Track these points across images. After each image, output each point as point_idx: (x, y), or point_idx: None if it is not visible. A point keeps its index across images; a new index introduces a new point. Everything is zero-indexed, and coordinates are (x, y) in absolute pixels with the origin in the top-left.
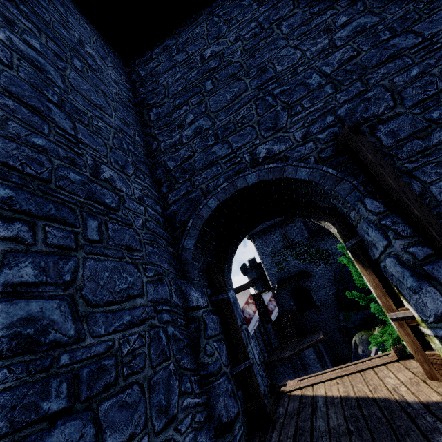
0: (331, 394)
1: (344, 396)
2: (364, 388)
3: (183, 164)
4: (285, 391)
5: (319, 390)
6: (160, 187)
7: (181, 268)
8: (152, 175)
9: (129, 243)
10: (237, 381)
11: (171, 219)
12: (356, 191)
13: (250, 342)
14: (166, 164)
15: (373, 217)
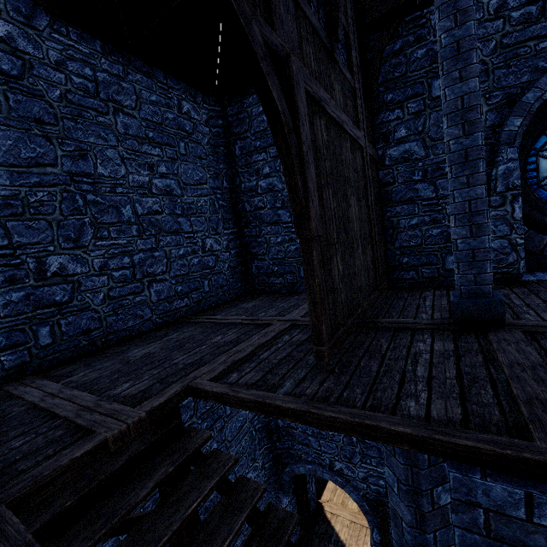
0: (340, 535)
1: (343, 543)
2: (353, 544)
3: (288, 428)
4: (324, 509)
5: (337, 525)
6: (272, 434)
7: (280, 486)
8: (268, 428)
9: (258, 506)
10: (299, 523)
11: (277, 457)
12: (373, 523)
13: (312, 484)
14: (277, 421)
15: (372, 541)
